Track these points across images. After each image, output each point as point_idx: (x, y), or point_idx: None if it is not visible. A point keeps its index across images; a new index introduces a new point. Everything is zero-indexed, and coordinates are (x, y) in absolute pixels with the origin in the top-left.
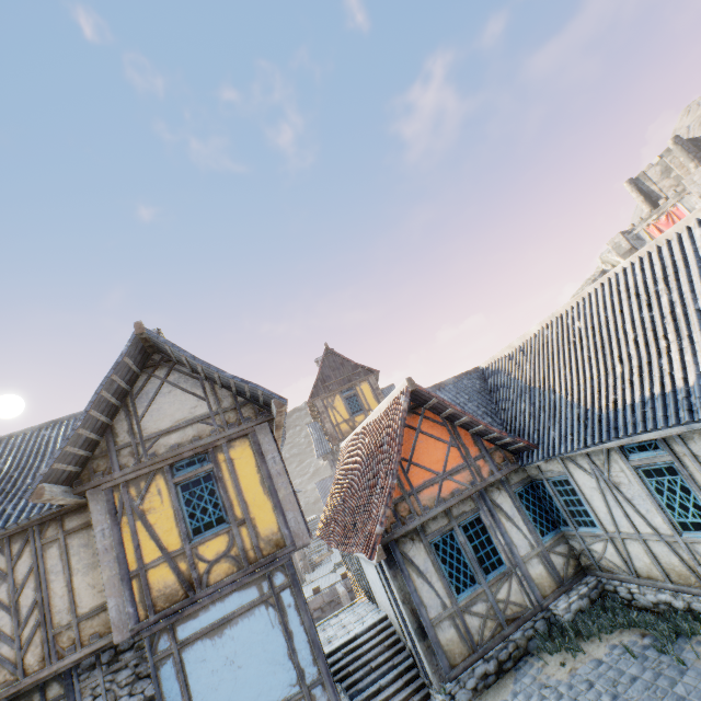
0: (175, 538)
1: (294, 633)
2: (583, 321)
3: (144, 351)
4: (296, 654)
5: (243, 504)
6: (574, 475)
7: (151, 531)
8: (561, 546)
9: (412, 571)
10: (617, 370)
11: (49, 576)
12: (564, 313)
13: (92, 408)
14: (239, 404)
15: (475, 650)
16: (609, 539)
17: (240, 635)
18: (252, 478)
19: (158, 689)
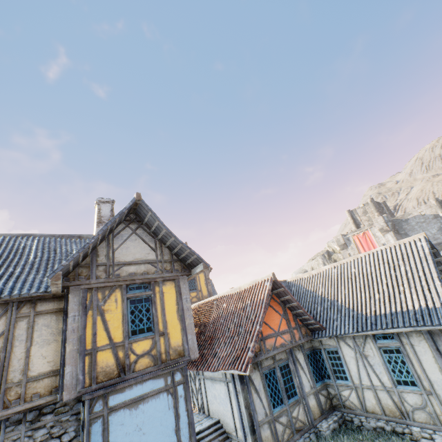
0: (120, 334)
1: (180, 416)
2: (357, 269)
3: (130, 210)
4: (180, 431)
5: (165, 322)
6: (342, 348)
7: (106, 325)
8: (324, 390)
9: (252, 388)
10: (376, 296)
11: (14, 342)
12: (346, 263)
13: (101, 233)
14: (173, 260)
15: None
16: (354, 388)
17: (148, 411)
18: (172, 307)
19: (88, 440)
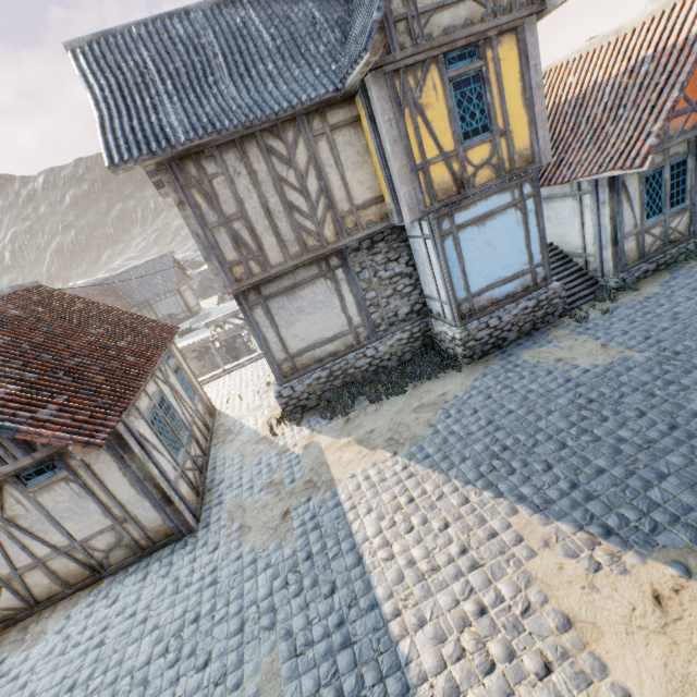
0: (449, 140)
1: (530, 232)
2: None
3: None
4: (530, 246)
5: (506, 115)
6: None
7: (431, 129)
8: None
9: (623, 197)
10: None
11: (325, 169)
12: None
13: None
14: None
15: (643, 257)
16: None
17: (496, 228)
18: (514, 87)
19: (444, 254)
